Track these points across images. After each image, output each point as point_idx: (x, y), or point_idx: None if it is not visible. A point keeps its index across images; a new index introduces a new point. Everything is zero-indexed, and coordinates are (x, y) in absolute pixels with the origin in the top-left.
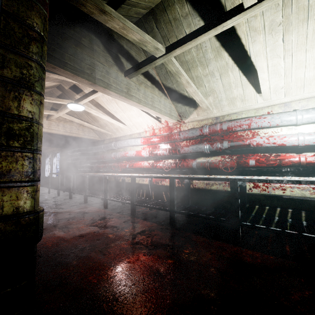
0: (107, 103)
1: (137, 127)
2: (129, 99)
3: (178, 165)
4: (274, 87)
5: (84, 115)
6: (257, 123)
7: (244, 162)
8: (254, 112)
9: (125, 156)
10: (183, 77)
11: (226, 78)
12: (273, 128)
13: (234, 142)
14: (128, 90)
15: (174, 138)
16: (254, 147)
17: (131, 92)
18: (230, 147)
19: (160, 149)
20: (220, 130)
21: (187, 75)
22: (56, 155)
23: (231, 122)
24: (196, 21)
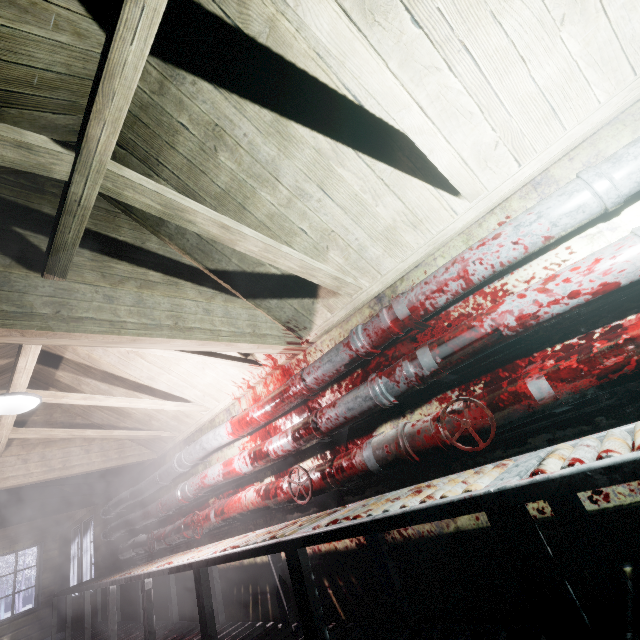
0: (123, 365)
1: (216, 397)
2: (64, 330)
3: (328, 473)
4: (475, 154)
5: (96, 412)
6: (484, 261)
7: (514, 396)
8: (463, 242)
9: (203, 486)
10: (197, 215)
11: (337, 187)
12: (542, 257)
13: (449, 343)
14: (59, 309)
15: (295, 393)
16: (518, 333)
17: (74, 311)
18: (444, 362)
19: (272, 439)
20: (395, 323)
21: (246, 223)
22: (90, 526)
23: (411, 290)
24: (188, 88)
